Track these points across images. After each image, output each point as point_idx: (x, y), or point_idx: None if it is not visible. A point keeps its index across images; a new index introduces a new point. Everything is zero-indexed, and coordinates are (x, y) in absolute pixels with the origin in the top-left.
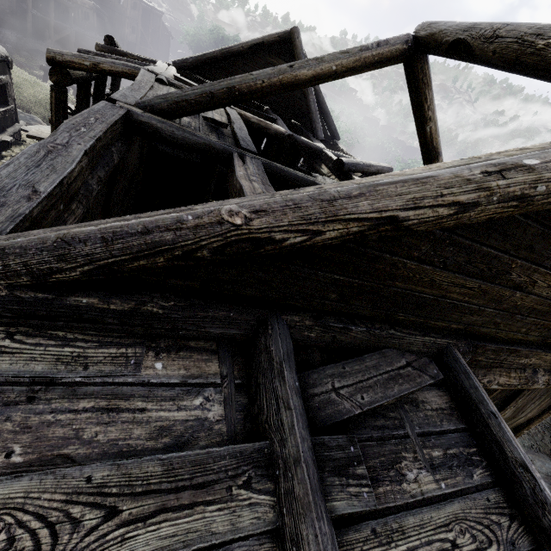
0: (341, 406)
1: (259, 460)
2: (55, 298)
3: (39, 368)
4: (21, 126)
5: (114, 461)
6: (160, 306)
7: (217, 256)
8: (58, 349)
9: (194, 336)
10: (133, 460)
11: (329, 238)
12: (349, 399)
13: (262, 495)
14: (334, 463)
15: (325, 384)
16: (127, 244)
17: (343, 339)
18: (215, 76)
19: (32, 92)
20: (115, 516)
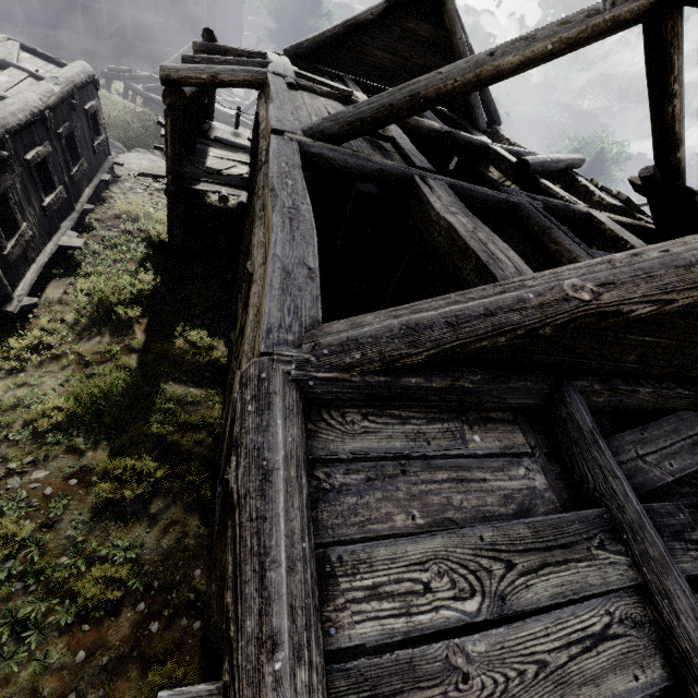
0: (651, 474)
1: (603, 525)
2: (393, 380)
3: (398, 445)
4: (114, 159)
5: (493, 524)
6: (470, 381)
7: (556, 333)
8: (402, 427)
9: (495, 408)
10: (505, 523)
11: (678, 306)
12: (657, 466)
13: (617, 556)
14: (669, 529)
15: (629, 451)
16: (476, 327)
17: (629, 402)
18: (336, 60)
19: (105, 111)
20: (514, 568)
